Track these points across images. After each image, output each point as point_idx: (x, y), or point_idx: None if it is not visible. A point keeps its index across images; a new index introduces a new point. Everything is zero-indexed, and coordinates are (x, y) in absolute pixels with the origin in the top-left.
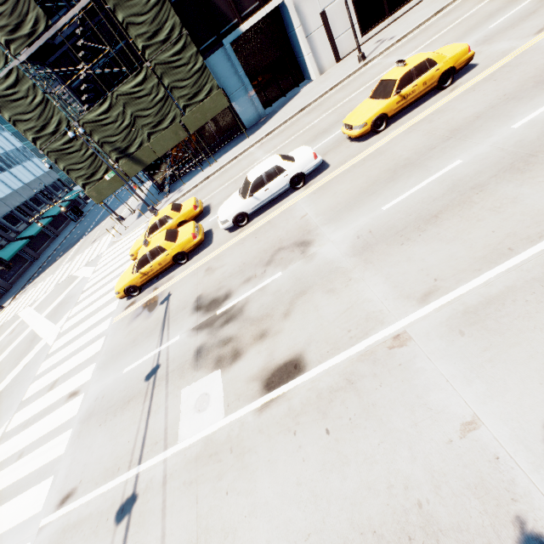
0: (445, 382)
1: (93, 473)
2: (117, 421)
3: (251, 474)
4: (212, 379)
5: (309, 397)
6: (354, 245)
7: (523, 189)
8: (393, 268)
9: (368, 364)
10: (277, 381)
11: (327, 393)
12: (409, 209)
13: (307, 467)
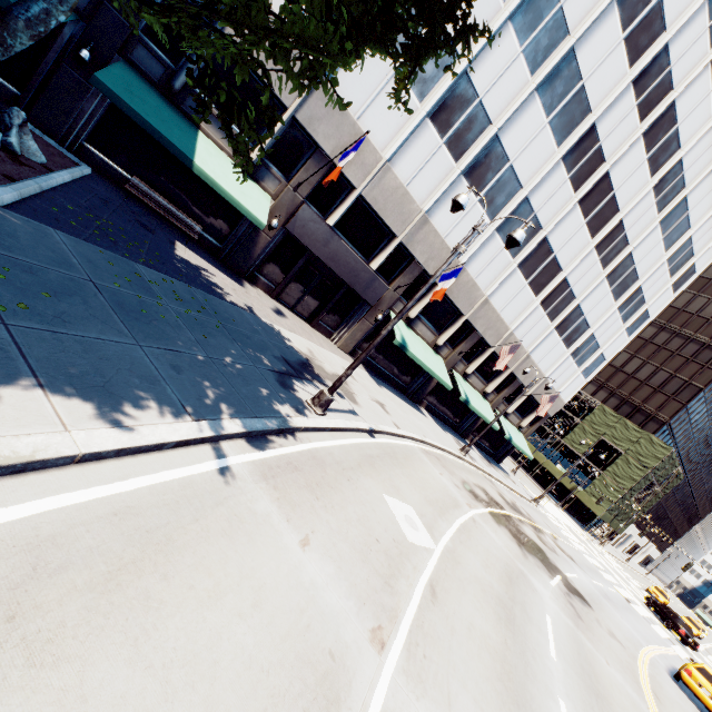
0: None
1: None
2: None
3: None
4: None
5: None
6: None
7: None
8: None
9: None
10: None
11: None
12: None
13: None
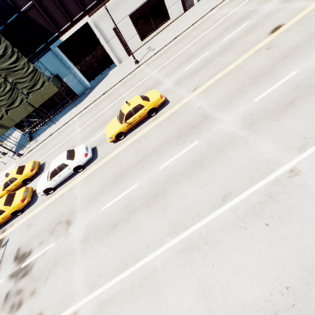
0: None
1: None
2: None
3: None
4: None
5: None
6: (84, 234)
7: (145, 220)
8: (90, 260)
9: None
10: None
11: None
12: (110, 215)
13: None
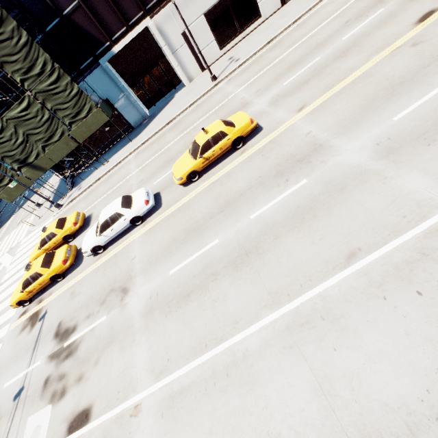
0: None
1: None
2: None
3: None
4: (46, 412)
5: None
6: (146, 305)
7: (231, 288)
8: (155, 338)
9: (117, 426)
10: (75, 426)
11: None
12: (180, 280)
13: None
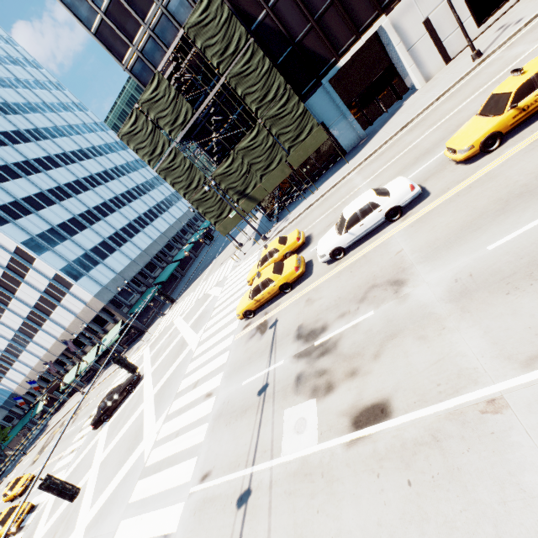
0: None
1: (221, 462)
2: (238, 425)
3: (338, 502)
4: (309, 406)
5: (394, 444)
6: (450, 289)
7: None
8: (494, 321)
9: (456, 424)
10: (364, 421)
11: (411, 445)
12: (520, 251)
13: (387, 511)
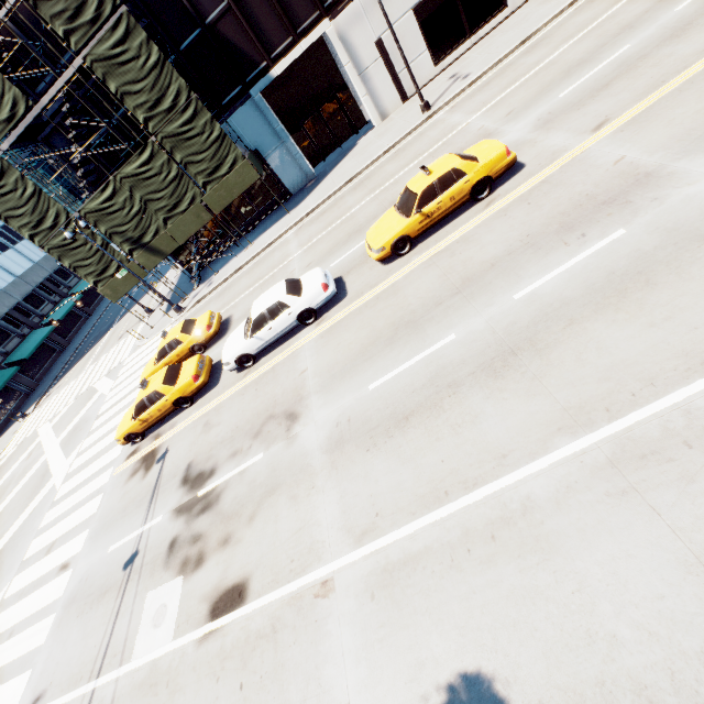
0: (341, 655)
1: (62, 676)
2: (92, 616)
3: None
4: (174, 587)
5: (240, 638)
6: (330, 435)
7: (487, 404)
8: (351, 483)
9: (294, 611)
10: (222, 608)
11: (254, 639)
12: (389, 397)
13: None
